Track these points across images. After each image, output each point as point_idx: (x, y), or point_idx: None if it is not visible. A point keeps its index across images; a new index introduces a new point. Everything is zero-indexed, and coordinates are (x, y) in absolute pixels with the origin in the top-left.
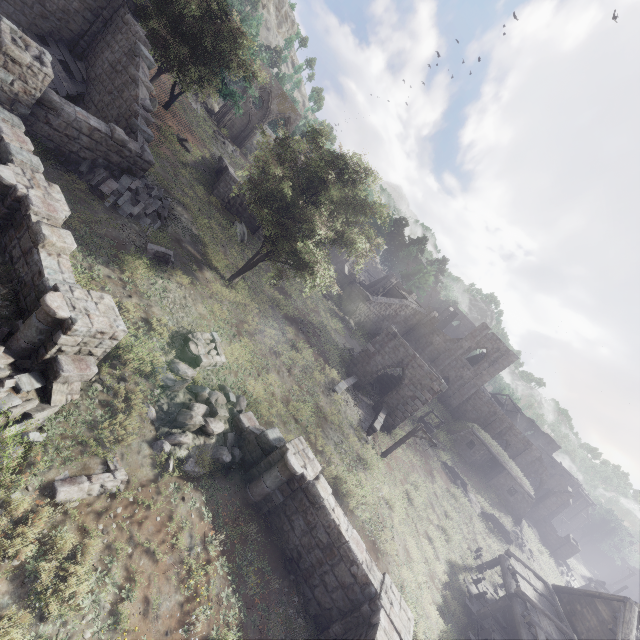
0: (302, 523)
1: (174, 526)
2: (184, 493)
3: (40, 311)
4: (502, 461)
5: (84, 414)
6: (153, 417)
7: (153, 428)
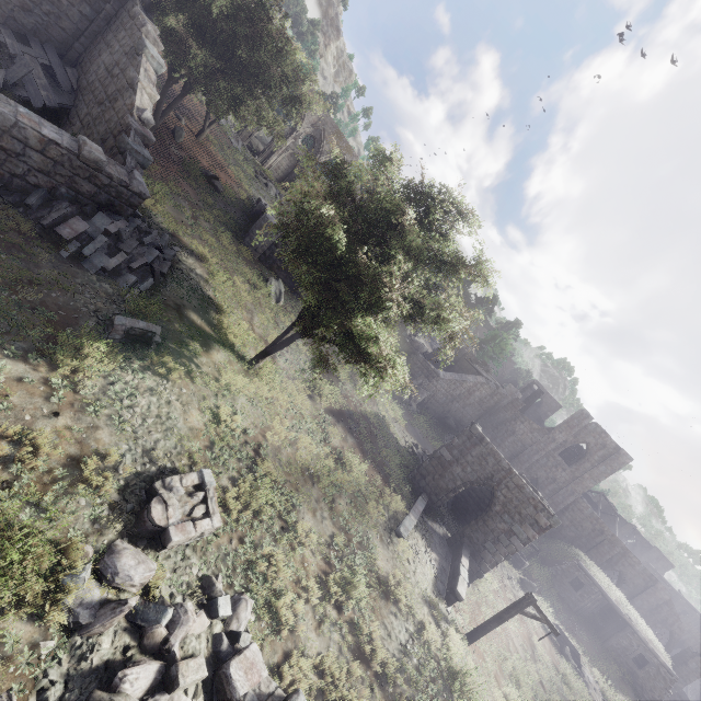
0: None
1: None
2: None
3: None
4: (623, 613)
5: None
6: None
7: None
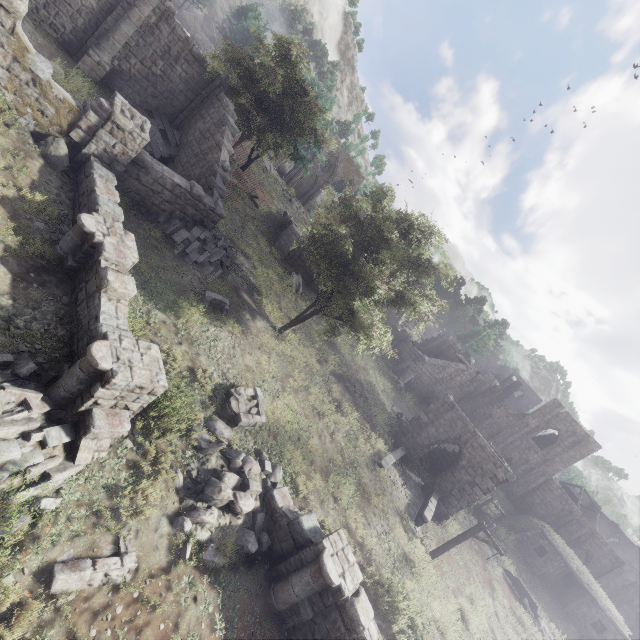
0: None
1: (178, 639)
2: (197, 590)
3: (84, 360)
4: (583, 581)
5: (107, 476)
6: (179, 485)
7: (177, 499)
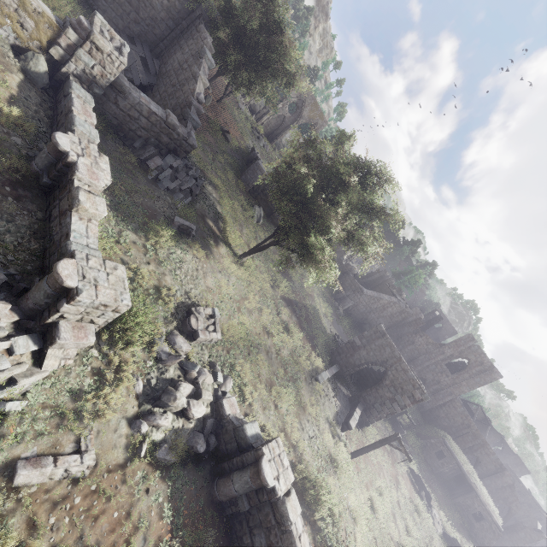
0: (263, 541)
1: (130, 525)
2: (150, 483)
3: (51, 276)
4: (472, 481)
5: (72, 382)
6: (139, 391)
7: (136, 403)
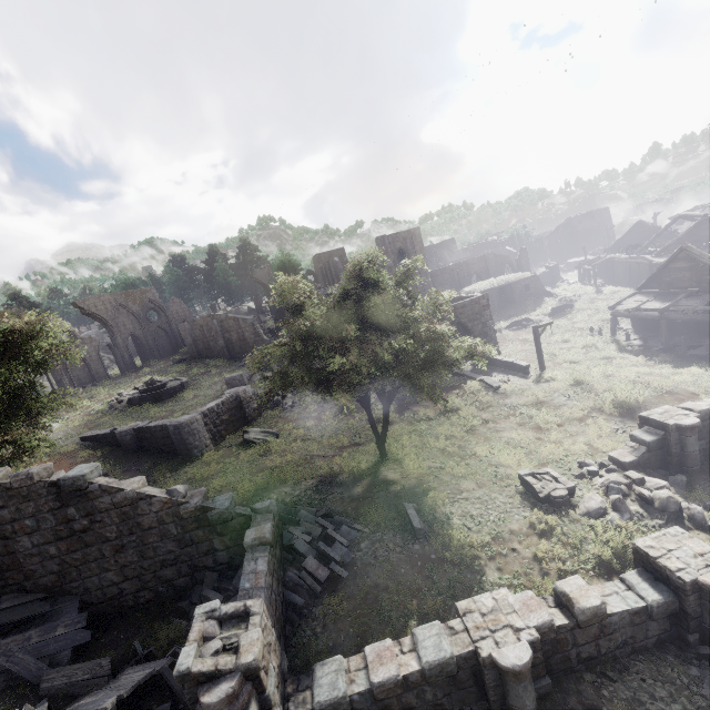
0: None
1: None
2: None
3: None
4: (505, 283)
5: None
6: None
7: (691, 533)
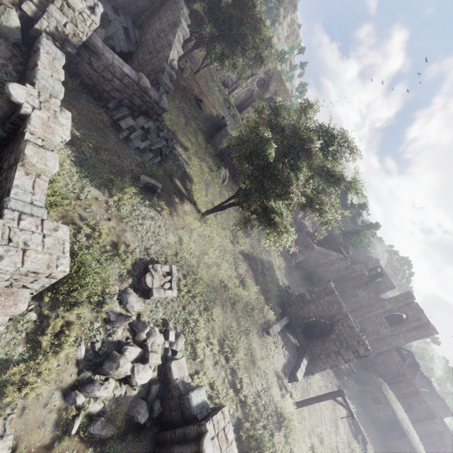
0: None
1: None
2: None
3: None
4: (405, 428)
5: None
6: (80, 357)
7: (76, 370)
